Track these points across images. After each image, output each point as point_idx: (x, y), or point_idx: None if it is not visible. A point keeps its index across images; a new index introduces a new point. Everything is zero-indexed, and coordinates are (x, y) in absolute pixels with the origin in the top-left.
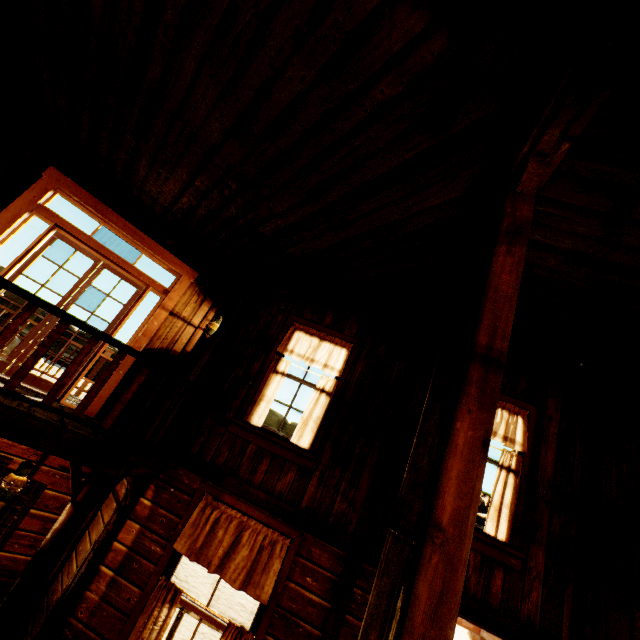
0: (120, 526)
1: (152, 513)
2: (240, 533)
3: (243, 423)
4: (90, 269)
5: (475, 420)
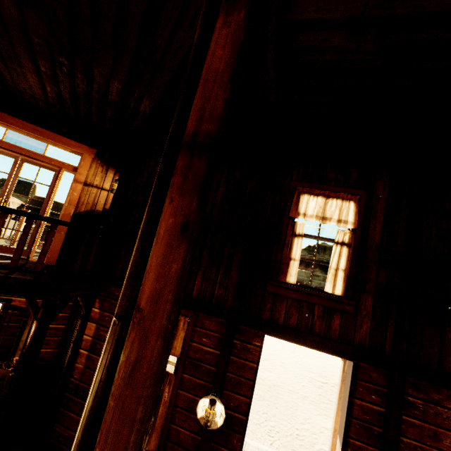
0: (84, 326)
1: (101, 316)
2: None
3: None
4: (13, 165)
5: (176, 208)
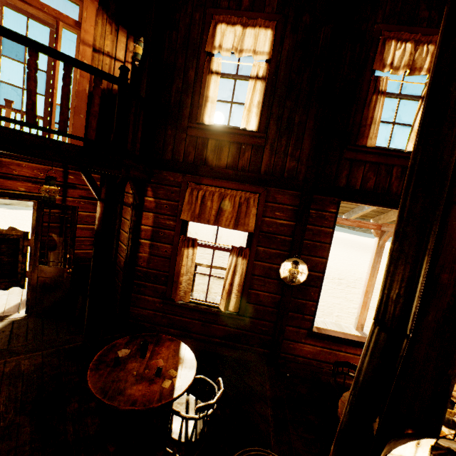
0: (140, 217)
1: (157, 204)
2: (222, 200)
3: (198, 125)
4: None
5: None
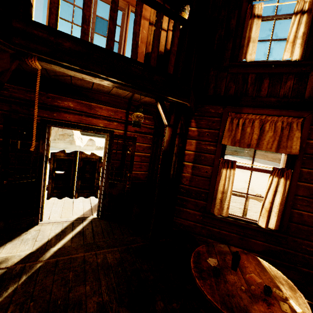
0: (185, 143)
1: (199, 133)
2: (262, 126)
3: (240, 63)
4: None
5: None
